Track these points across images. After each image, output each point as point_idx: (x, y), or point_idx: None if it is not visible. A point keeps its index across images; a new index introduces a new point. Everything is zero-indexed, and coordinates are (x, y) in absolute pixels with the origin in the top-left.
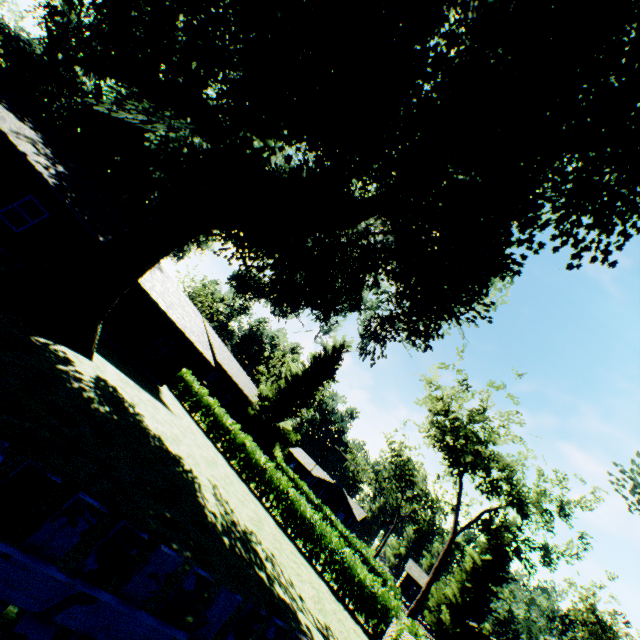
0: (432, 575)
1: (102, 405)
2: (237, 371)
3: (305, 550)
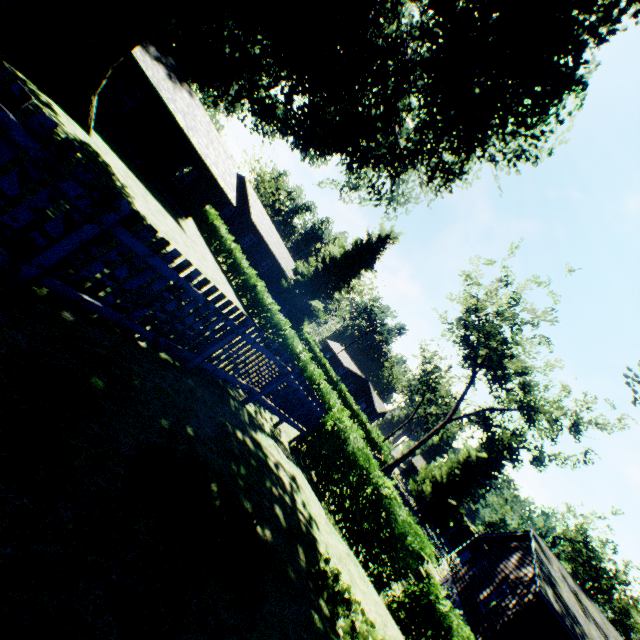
0: (416, 445)
1: None
2: (276, 243)
3: None
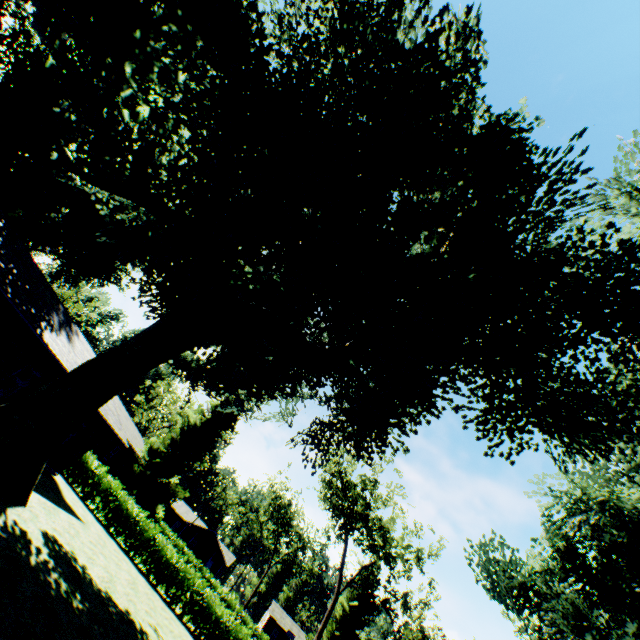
0: (316, 639)
1: (75, 595)
2: (126, 421)
3: None
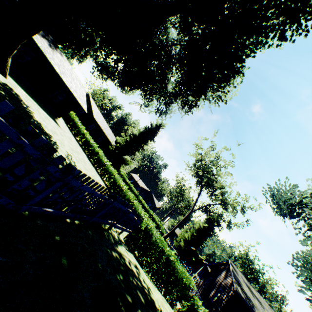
0: (178, 225)
1: None
2: (106, 128)
3: None
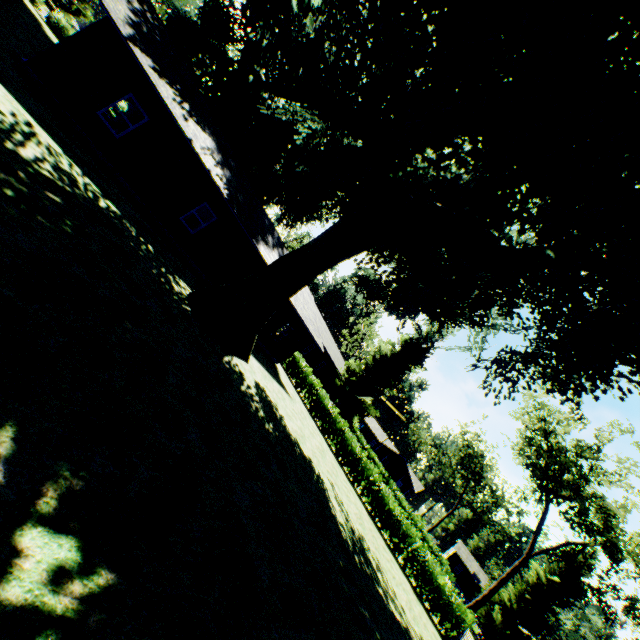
0: (496, 584)
1: (268, 423)
2: (330, 342)
3: (387, 539)
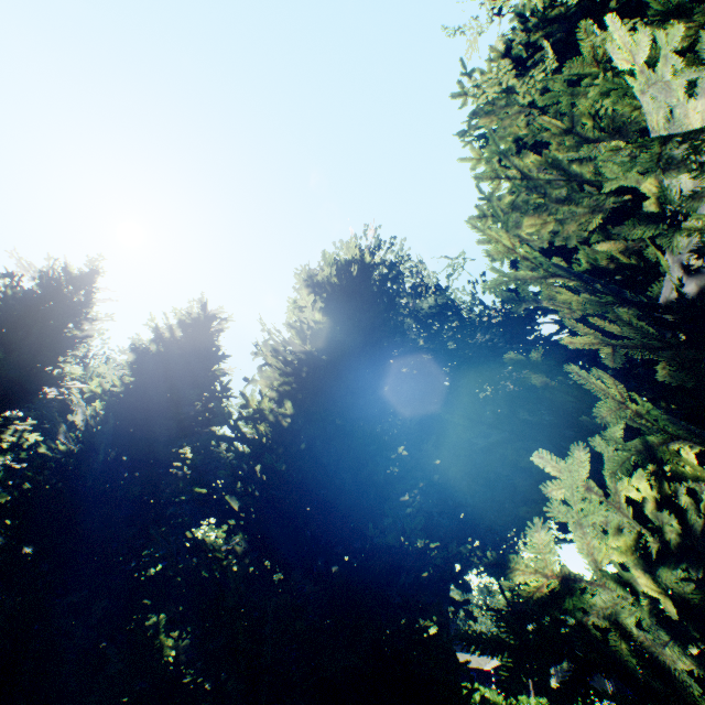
0: None
1: None
2: None
3: None
